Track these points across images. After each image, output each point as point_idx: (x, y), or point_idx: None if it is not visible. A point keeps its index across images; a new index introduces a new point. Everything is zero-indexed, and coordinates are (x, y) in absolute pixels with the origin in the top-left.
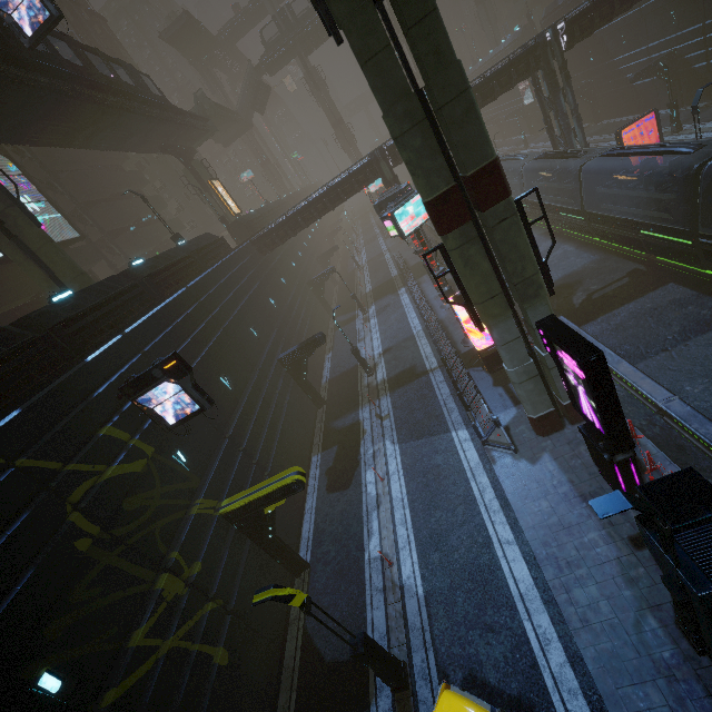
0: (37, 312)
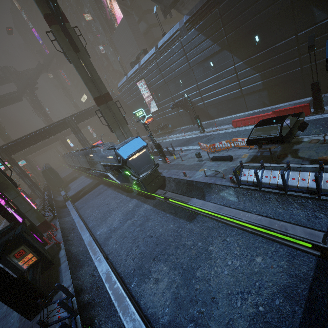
0: None
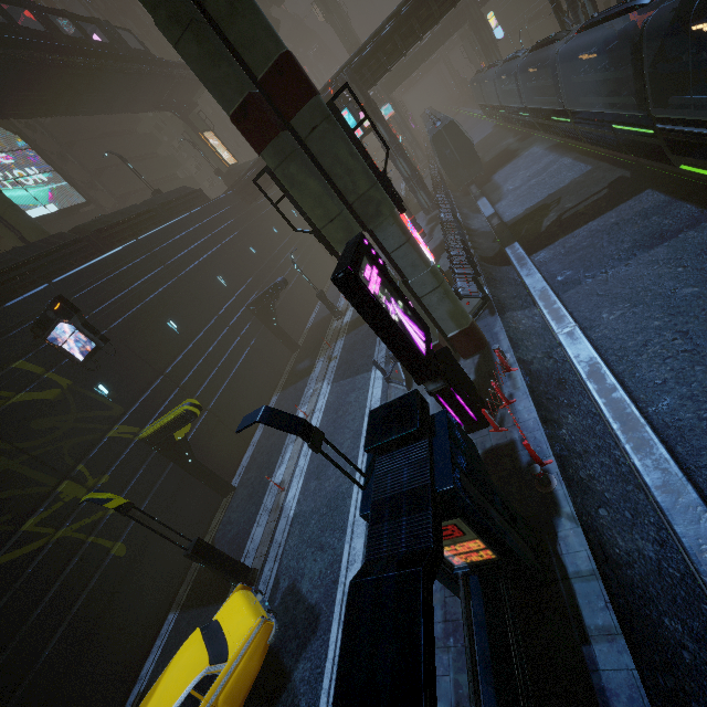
0: None
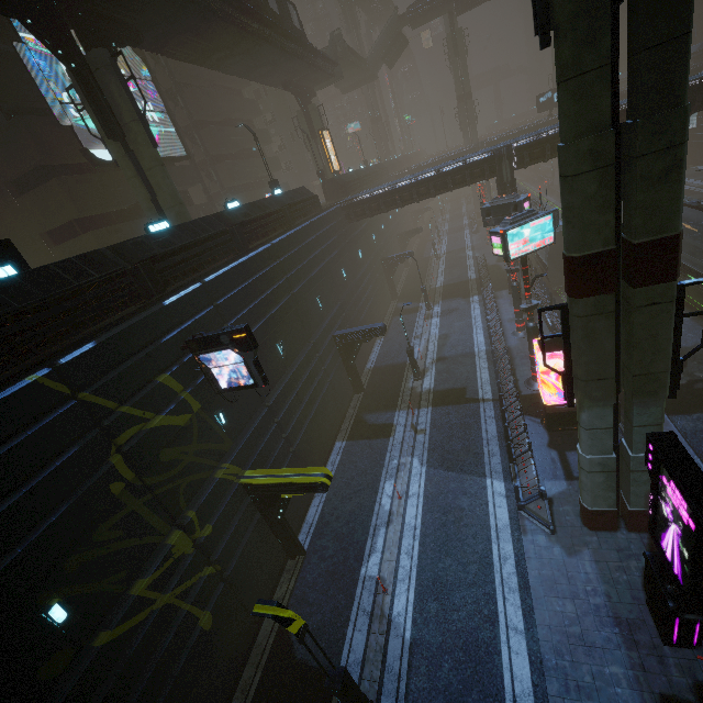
0: (133, 240)
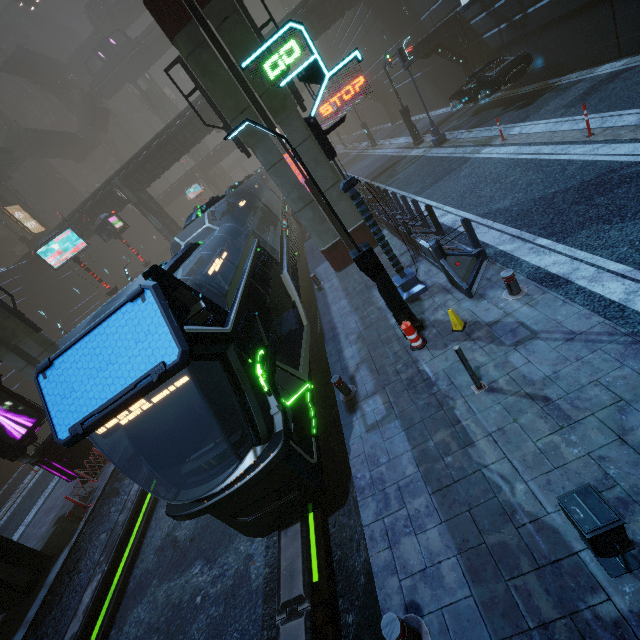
0: None
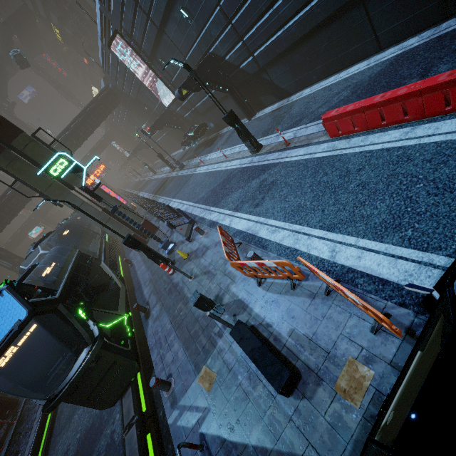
0: None
